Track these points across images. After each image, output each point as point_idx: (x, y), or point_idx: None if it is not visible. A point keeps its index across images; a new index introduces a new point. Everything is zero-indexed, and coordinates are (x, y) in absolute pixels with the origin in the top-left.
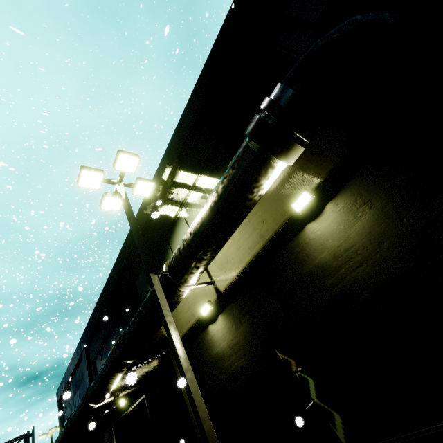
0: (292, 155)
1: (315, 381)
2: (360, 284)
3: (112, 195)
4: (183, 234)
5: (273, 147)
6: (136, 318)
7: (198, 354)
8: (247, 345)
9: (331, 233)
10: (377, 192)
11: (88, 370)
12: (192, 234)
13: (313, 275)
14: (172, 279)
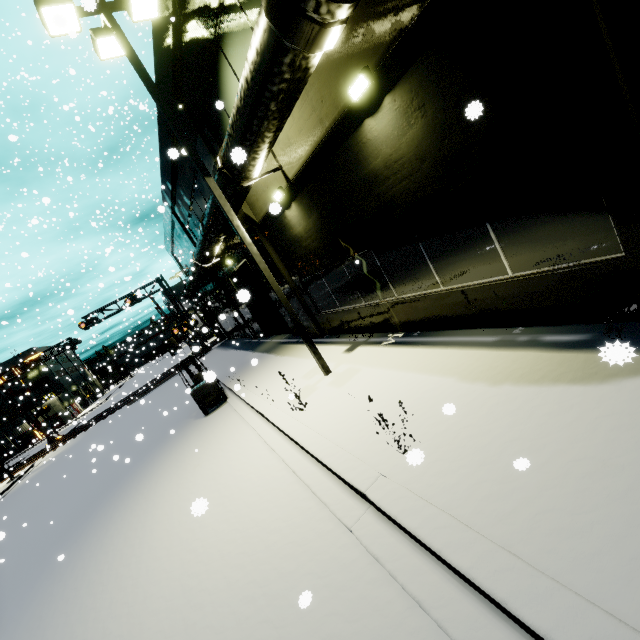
0: (328, 40)
1: (366, 263)
2: (401, 198)
3: (104, 32)
4: (232, 89)
5: (297, 38)
6: (210, 206)
7: (281, 233)
8: (318, 232)
9: (386, 138)
10: (432, 97)
11: (186, 234)
12: (235, 132)
13: (368, 181)
14: (231, 177)
